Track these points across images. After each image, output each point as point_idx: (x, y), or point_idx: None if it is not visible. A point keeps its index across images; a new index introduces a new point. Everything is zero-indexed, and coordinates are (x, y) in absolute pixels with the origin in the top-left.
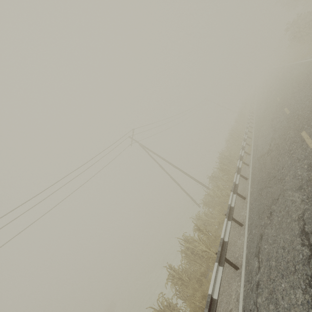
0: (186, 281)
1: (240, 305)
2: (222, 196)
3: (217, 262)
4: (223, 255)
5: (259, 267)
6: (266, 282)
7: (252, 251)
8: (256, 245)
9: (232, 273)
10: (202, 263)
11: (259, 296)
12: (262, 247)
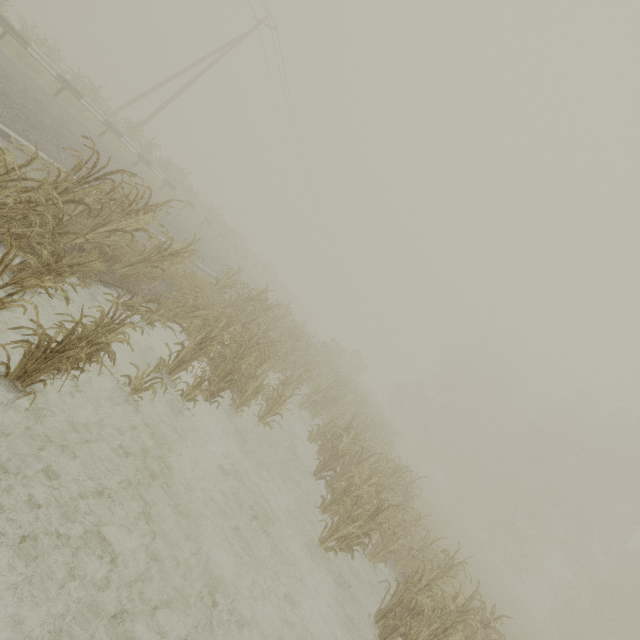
0: None
1: None
2: None
3: None
4: None
5: None
6: None
7: None
8: None
9: None
10: None
11: None
12: None
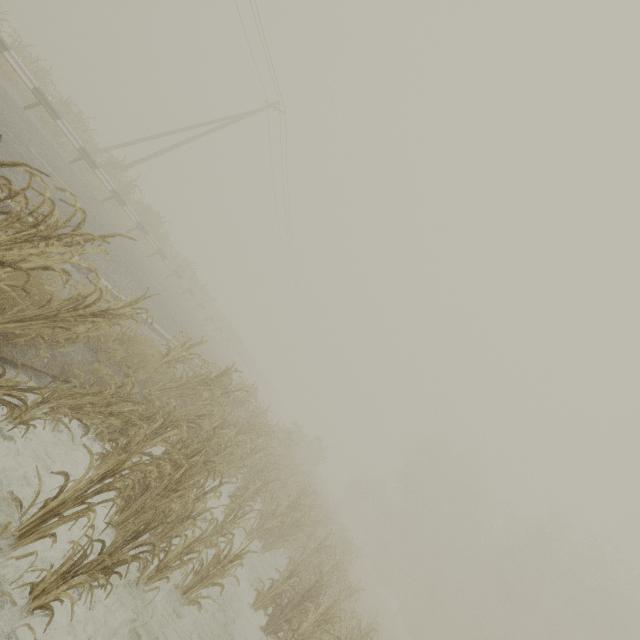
0: None
1: None
2: None
3: None
4: None
5: None
6: None
7: None
8: None
9: None
10: None
11: None
12: None
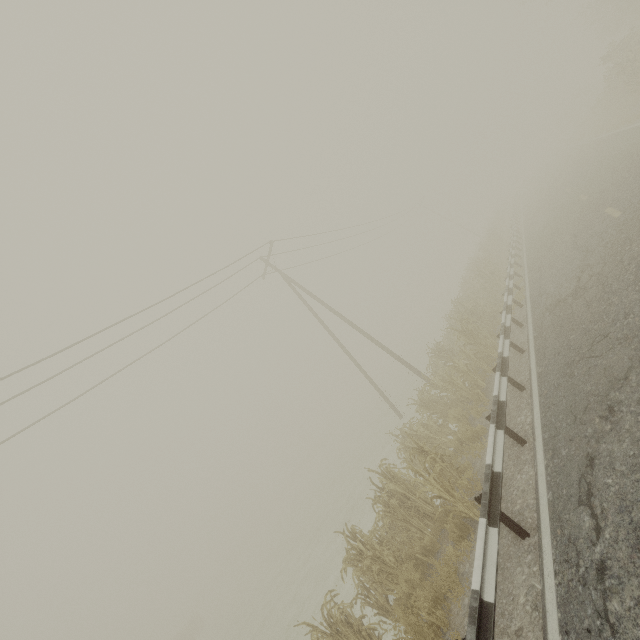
0: (391, 564)
1: (550, 619)
2: (465, 386)
3: (485, 516)
4: (494, 502)
5: (598, 528)
6: (631, 563)
7: (568, 494)
8: (578, 480)
9: (510, 546)
10: (424, 528)
11: (611, 595)
12: (598, 483)
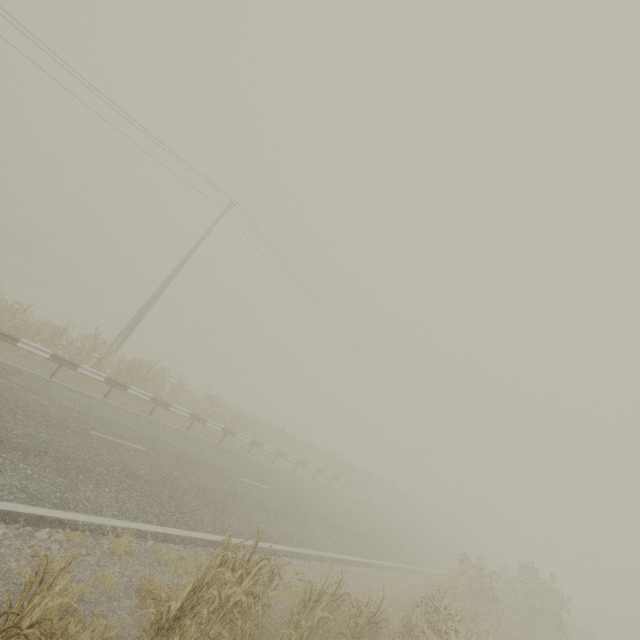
0: None
1: None
2: None
3: None
4: None
5: None
6: None
7: None
8: None
9: None
10: None
11: None
12: None
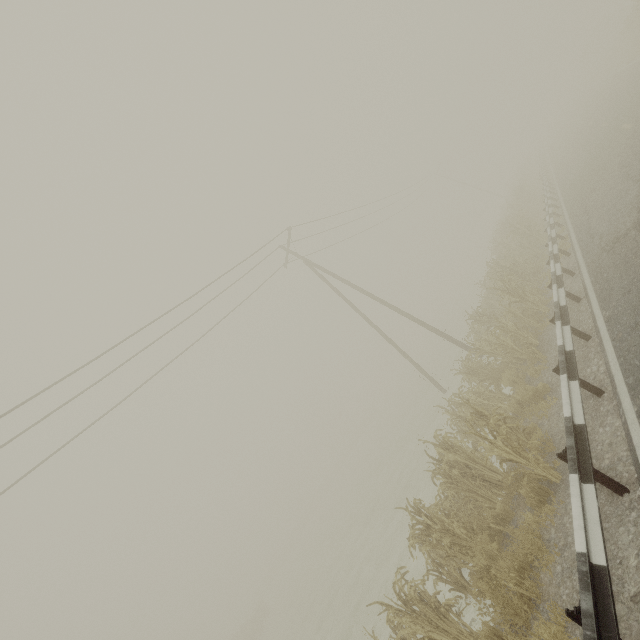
0: (462, 536)
1: None
2: (516, 346)
3: (576, 471)
4: (582, 456)
5: None
6: None
7: None
8: None
9: (605, 505)
10: (493, 497)
11: None
12: None
